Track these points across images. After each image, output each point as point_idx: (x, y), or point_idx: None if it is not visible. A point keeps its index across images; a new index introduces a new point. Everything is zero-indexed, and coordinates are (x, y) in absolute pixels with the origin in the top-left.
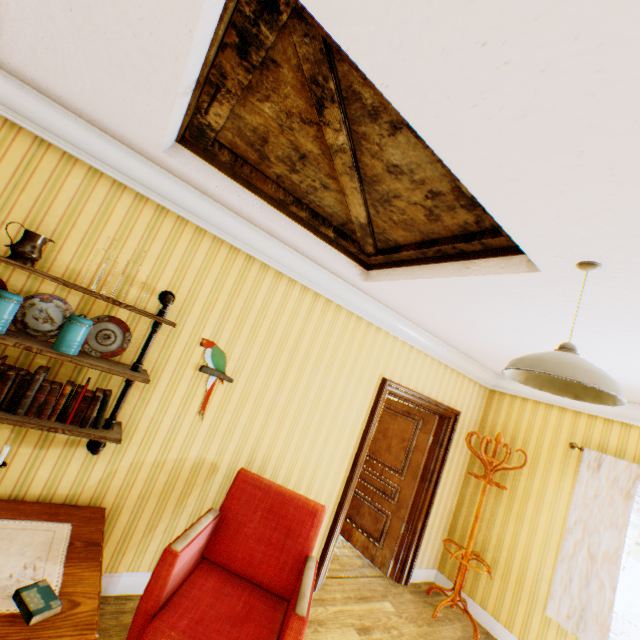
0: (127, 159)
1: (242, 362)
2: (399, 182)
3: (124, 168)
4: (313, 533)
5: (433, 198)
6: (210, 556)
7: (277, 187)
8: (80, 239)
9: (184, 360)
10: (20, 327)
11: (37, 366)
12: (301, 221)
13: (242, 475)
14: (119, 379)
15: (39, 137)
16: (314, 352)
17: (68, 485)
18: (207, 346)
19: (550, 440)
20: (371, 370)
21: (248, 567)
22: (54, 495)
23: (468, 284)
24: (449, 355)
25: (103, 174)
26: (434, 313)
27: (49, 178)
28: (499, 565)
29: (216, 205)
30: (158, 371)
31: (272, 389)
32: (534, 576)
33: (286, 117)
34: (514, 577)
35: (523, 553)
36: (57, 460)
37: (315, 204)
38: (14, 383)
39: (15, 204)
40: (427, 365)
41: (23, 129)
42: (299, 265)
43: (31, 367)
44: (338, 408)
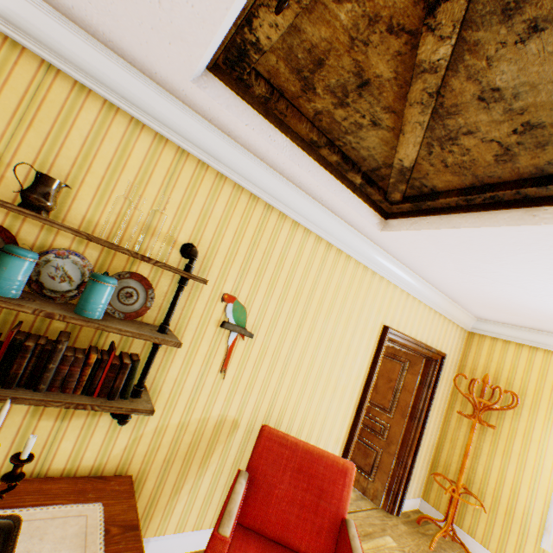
0: (146, 92)
1: (261, 316)
2: (486, 112)
3: (142, 103)
4: (346, 493)
5: (523, 132)
6: (242, 521)
7: (311, 126)
8: (96, 185)
9: (206, 317)
10: (35, 288)
11: (54, 330)
12: (329, 166)
13: (266, 433)
14: (141, 340)
15: (45, 61)
16: (325, 303)
17: (92, 456)
18: (228, 301)
19: (536, 381)
20: (374, 318)
21: (283, 532)
22: (78, 468)
23: (524, 234)
24: (439, 301)
25: (119, 109)
26: (448, 263)
27: (59, 112)
28: (486, 497)
29: (239, 148)
30: (180, 329)
31: (288, 342)
32: (524, 509)
33: (367, 24)
34: (503, 509)
35: (511, 487)
36: (80, 431)
37: (350, 146)
38: (33, 355)
39: (21, 142)
40: (420, 311)
41: (26, 50)
42: (315, 214)
43: (48, 332)
44: (345, 357)
